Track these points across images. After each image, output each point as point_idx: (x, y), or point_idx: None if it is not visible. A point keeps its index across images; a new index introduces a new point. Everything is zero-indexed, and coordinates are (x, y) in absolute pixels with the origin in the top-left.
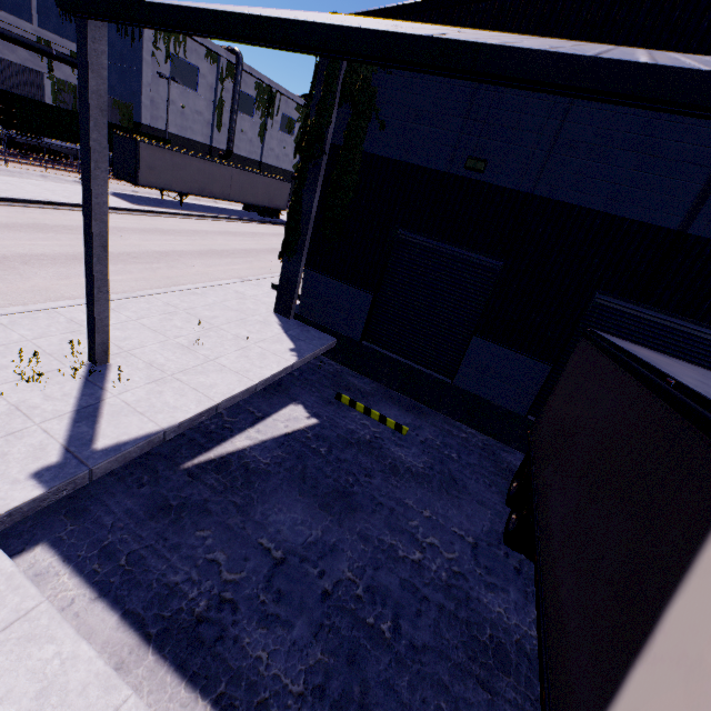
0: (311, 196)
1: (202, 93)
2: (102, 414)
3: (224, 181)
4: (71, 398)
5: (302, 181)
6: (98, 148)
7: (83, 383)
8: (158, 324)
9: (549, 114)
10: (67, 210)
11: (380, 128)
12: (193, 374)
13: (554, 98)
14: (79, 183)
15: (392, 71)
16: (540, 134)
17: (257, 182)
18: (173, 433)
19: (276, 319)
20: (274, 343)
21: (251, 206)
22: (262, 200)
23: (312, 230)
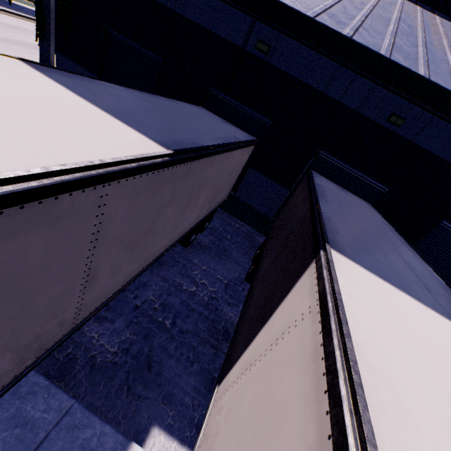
0: None
1: None
2: None
3: None
4: None
5: None
6: None
7: None
8: None
9: None
10: None
11: None
12: None
13: None
14: None
15: None
16: None
17: None
18: None
19: None
20: None
21: None
22: None
23: (55, 21)
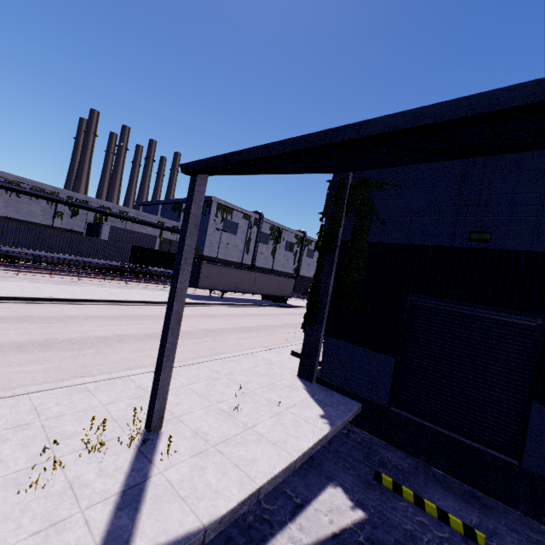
0: (328, 277)
1: (239, 235)
2: (145, 498)
3: (251, 281)
4: (121, 473)
5: (320, 268)
6: (188, 249)
7: (135, 454)
8: (204, 389)
9: (544, 190)
10: (153, 305)
11: (381, 224)
12: (234, 445)
13: (544, 178)
14: (163, 290)
15: (385, 188)
16: (541, 205)
17: (272, 280)
18: (213, 532)
19: (300, 383)
20: (304, 409)
21: (267, 296)
22: (275, 291)
23: (329, 303)
